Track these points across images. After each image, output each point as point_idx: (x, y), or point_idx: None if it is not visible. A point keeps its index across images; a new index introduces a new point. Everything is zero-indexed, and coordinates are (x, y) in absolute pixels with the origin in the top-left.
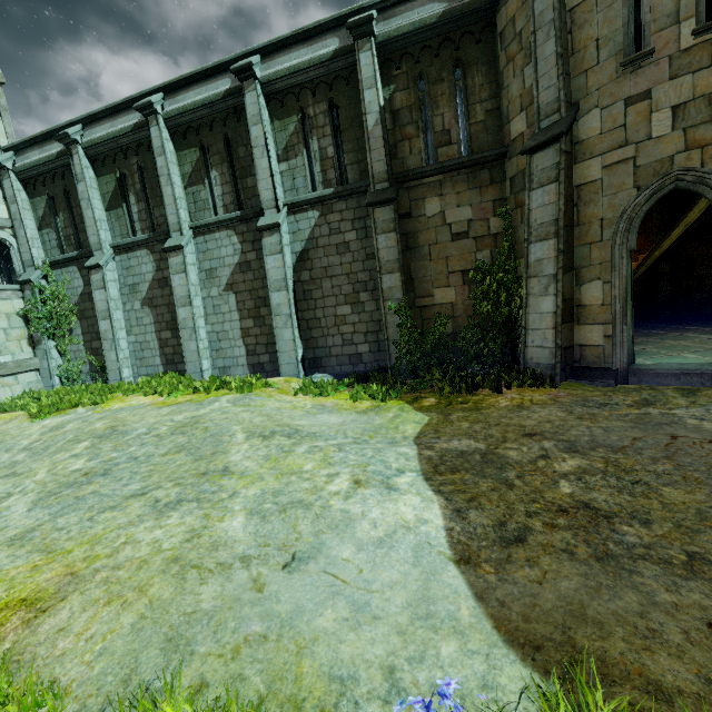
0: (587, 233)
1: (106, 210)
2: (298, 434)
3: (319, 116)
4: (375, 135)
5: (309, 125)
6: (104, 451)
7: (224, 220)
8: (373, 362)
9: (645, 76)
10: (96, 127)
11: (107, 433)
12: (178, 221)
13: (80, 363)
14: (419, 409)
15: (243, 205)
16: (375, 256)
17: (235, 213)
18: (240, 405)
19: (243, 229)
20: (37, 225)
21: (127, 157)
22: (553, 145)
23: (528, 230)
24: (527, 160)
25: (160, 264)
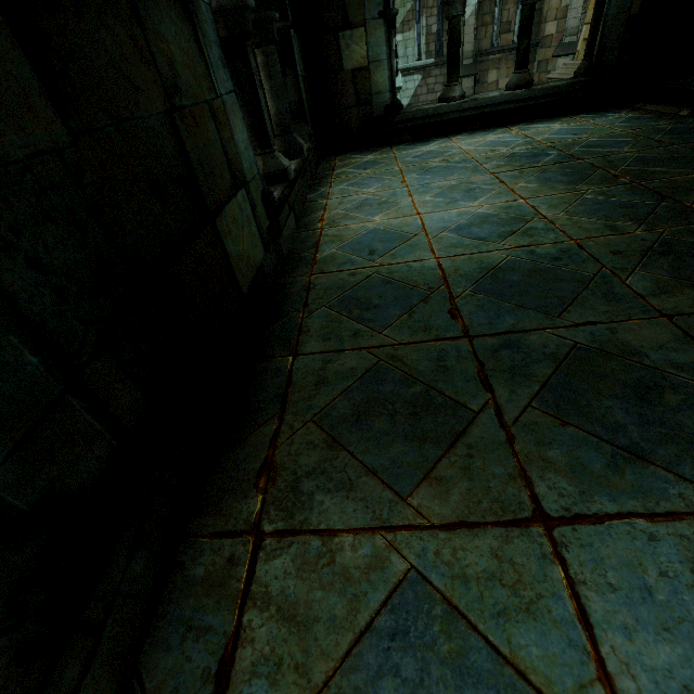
0: None
1: None
2: None
3: None
4: (469, 23)
5: (422, 5)
6: None
7: None
8: None
9: None
10: None
11: None
12: None
13: None
14: None
15: None
16: None
17: None
18: None
19: None
20: None
21: None
22: (570, 57)
23: None
24: (555, 61)
25: None
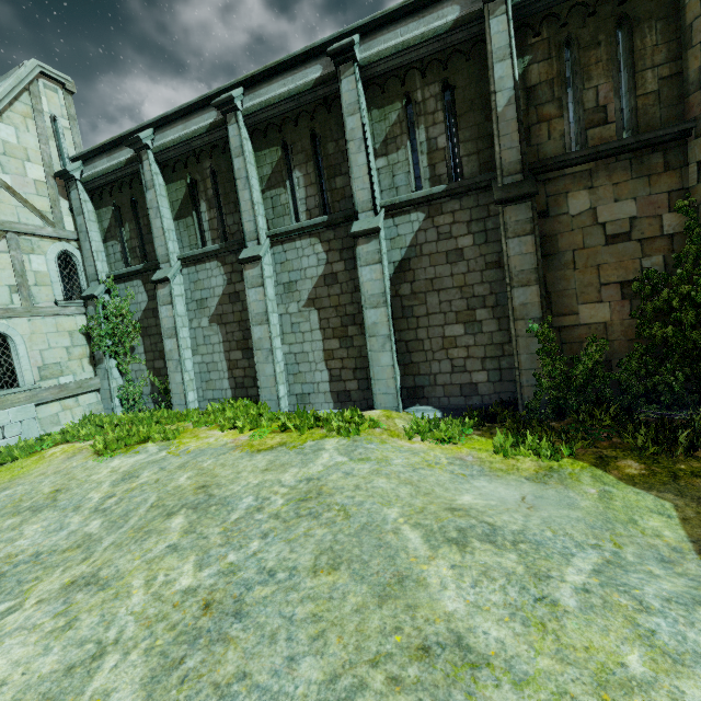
0: None
1: (174, 219)
2: (501, 536)
3: (429, 100)
4: (506, 117)
5: (416, 112)
6: (212, 543)
7: (307, 227)
8: (492, 394)
9: None
10: (167, 130)
11: (201, 500)
12: (255, 229)
13: (142, 384)
14: (633, 483)
15: (329, 208)
16: (504, 265)
17: (321, 217)
18: (358, 459)
19: (329, 236)
20: (102, 237)
21: (199, 161)
22: None
23: None
24: None
25: (232, 276)
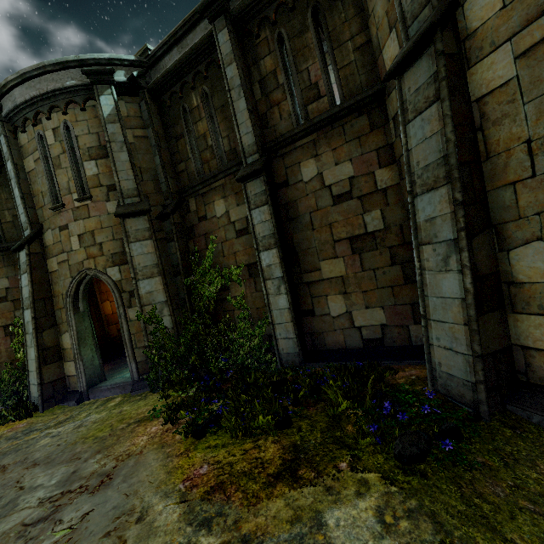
0: (59, 302)
1: None
2: None
3: None
4: None
5: None
6: None
7: None
8: None
9: (65, 216)
10: None
11: None
12: None
13: None
14: None
15: None
16: None
17: None
18: None
19: None
20: None
21: None
22: (24, 249)
23: (23, 301)
24: (17, 255)
25: None
